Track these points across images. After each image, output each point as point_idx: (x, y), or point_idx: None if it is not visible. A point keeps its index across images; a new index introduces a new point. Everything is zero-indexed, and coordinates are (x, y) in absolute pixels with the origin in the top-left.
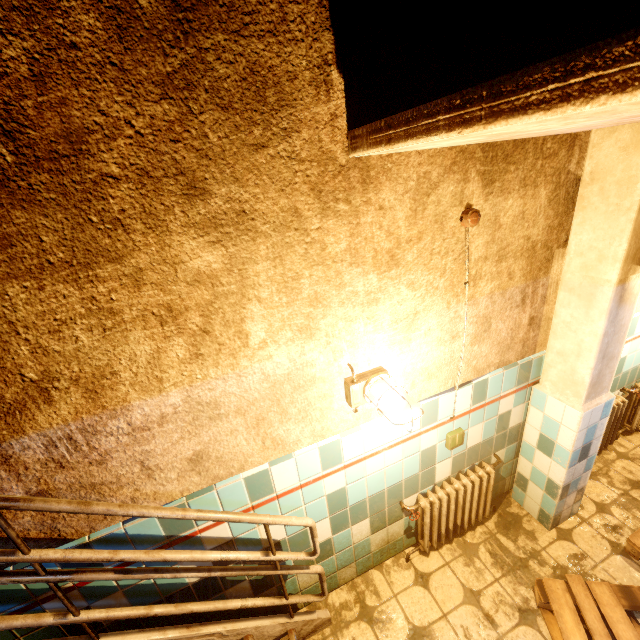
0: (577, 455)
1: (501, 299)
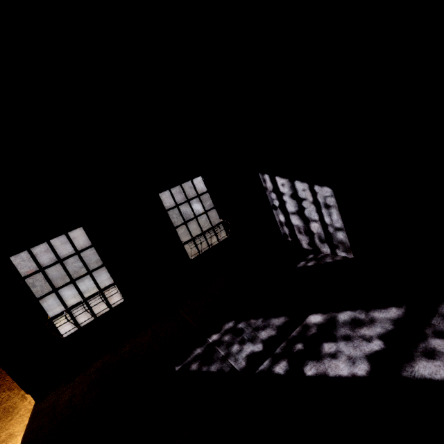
0: None
1: None
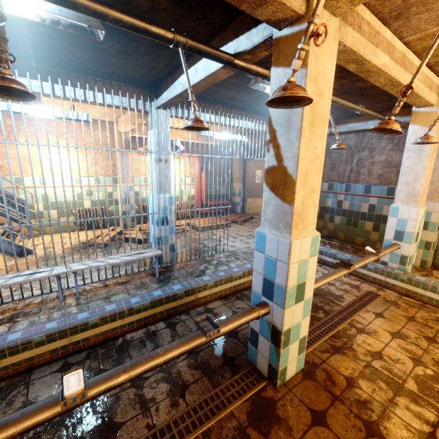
0: (124, 201)
1: (100, 155)
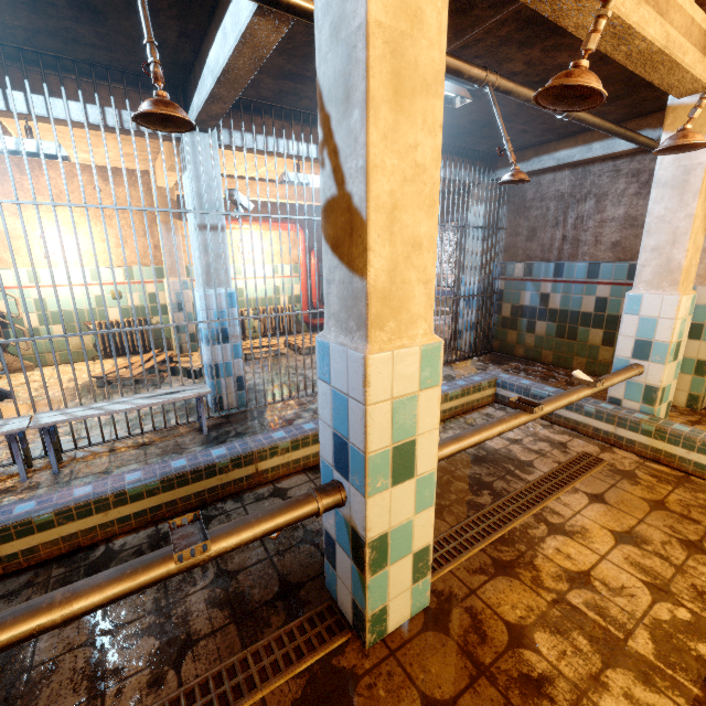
0: (176, 306)
1: (130, 230)
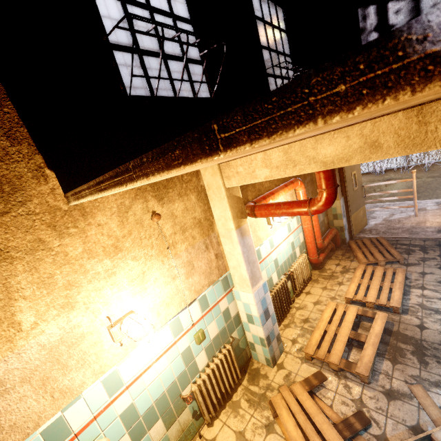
0: (263, 317)
1: (194, 250)
